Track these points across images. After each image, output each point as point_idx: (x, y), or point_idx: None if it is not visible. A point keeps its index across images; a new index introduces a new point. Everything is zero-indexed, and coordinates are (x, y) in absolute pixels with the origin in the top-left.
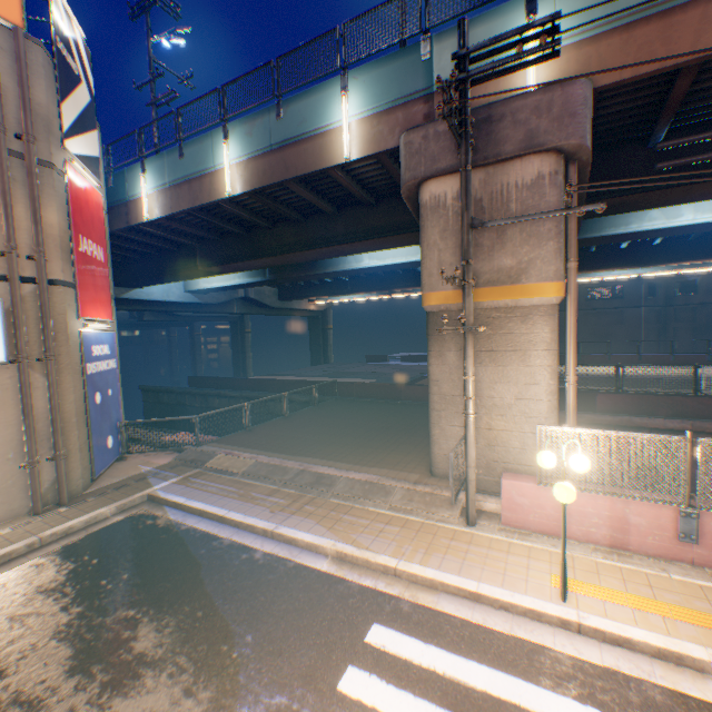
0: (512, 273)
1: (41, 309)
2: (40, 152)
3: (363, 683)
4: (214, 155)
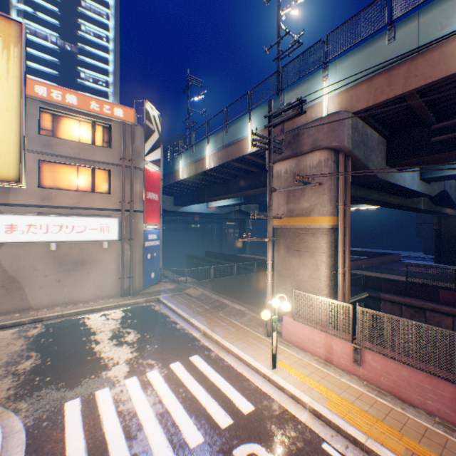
0: (307, 210)
1: (130, 221)
2: (136, 164)
3: (178, 366)
4: (204, 150)
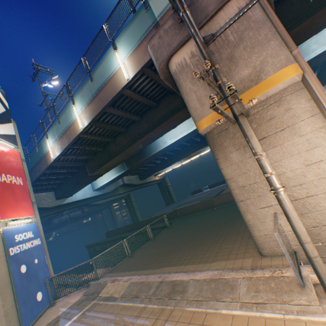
0: (252, 77)
1: None
2: None
3: None
4: (71, 114)
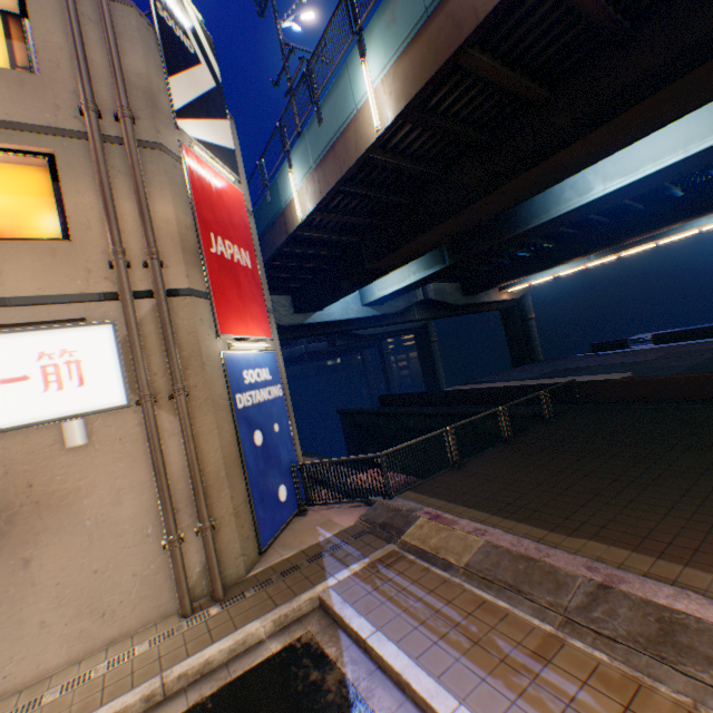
0: None
1: (161, 329)
2: (144, 133)
3: None
4: (352, 92)
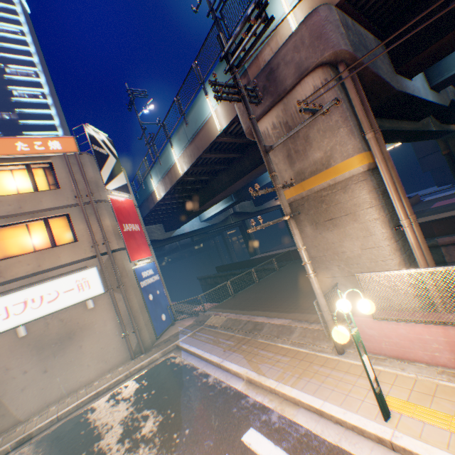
0: (323, 161)
1: (112, 265)
2: (96, 197)
3: None
4: (170, 157)
